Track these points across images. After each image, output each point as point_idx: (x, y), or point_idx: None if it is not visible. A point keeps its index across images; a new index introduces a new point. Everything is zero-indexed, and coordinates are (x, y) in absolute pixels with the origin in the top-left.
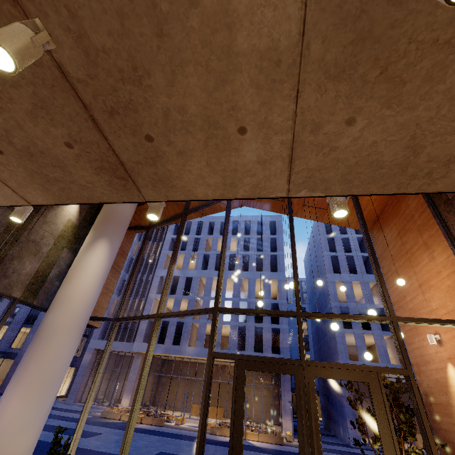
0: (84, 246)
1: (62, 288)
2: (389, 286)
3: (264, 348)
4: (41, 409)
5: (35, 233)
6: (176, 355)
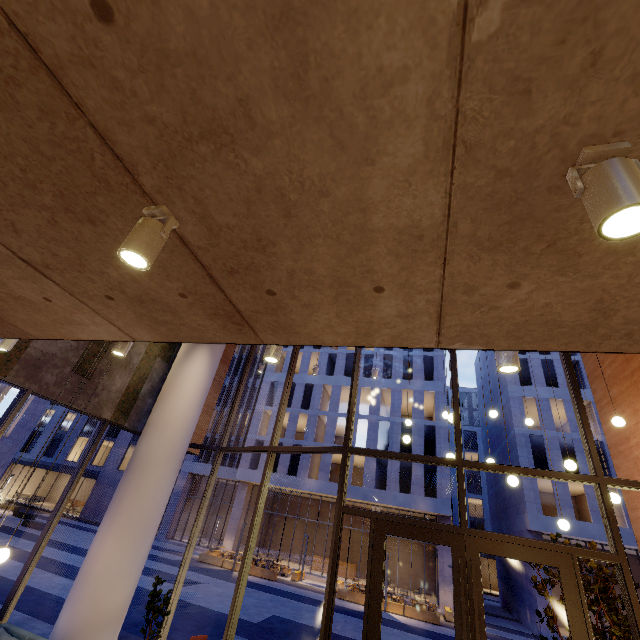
0: (180, 355)
1: (156, 409)
2: (603, 420)
3: (413, 487)
4: (138, 555)
5: None
6: (292, 489)
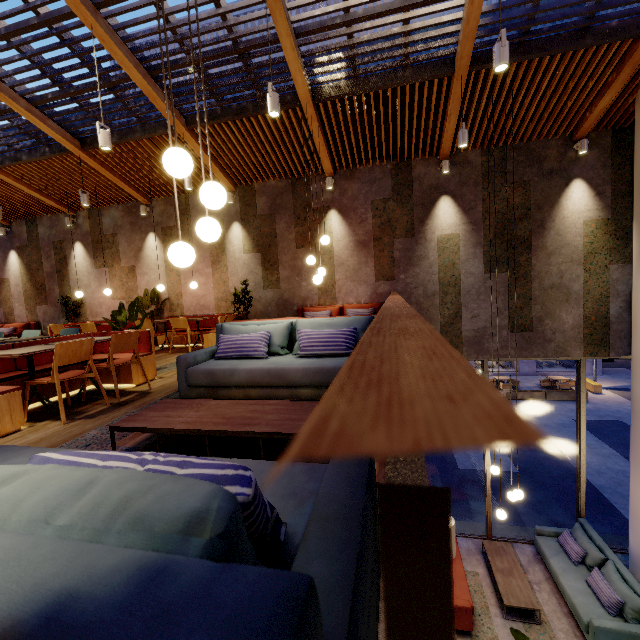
0: (633, 260)
1: (632, 341)
2: None
3: None
4: None
5: (547, 276)
6: None
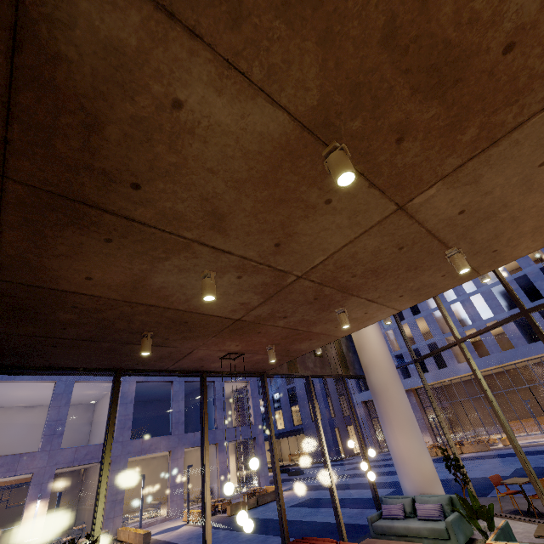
0: None
1: (363, 356)
2: None
3: None
4: (420, 439)
5: None
6: (450, 378)
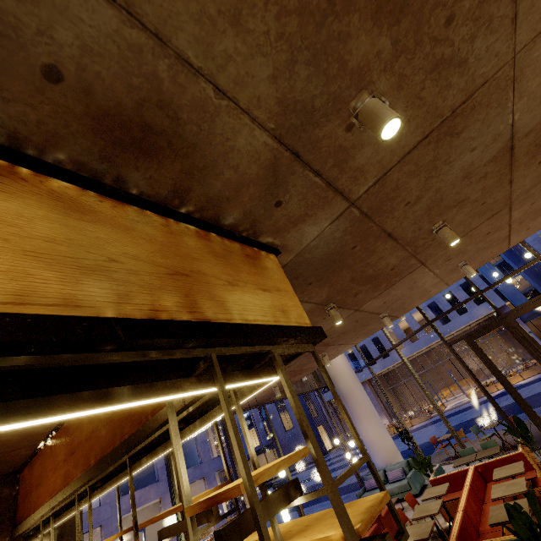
0: None
1: (330, 369)
2: None
3: (466, 306)
4: (381, 425)
5: None
6: (394, 364)
